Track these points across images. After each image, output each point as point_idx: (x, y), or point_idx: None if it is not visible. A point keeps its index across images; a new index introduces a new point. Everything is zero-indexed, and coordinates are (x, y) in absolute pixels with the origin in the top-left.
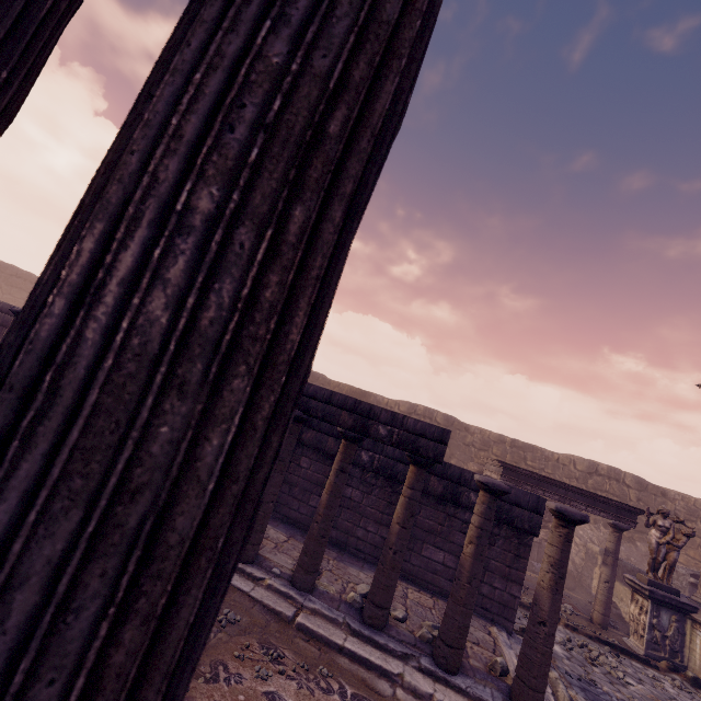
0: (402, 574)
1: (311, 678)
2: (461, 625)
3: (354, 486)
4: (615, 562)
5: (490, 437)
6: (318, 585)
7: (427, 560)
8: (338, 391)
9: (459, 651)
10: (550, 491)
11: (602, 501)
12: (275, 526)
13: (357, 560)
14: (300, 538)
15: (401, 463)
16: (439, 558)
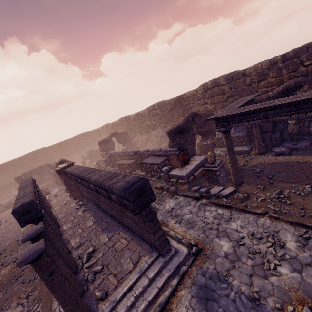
0: (128, 228)
1: (30, 305)
2: None
3: (102, 197)
4: None
5: (262, 68)
6: (72, 254)
7: (128, 223)
8: (171, 105)
9: None
10: (252, 119)
11: (304, 102)
12: (95, 217)
13: (114, 225)
14: (99, 221)
15: (96, 187)
16: (129, 222)
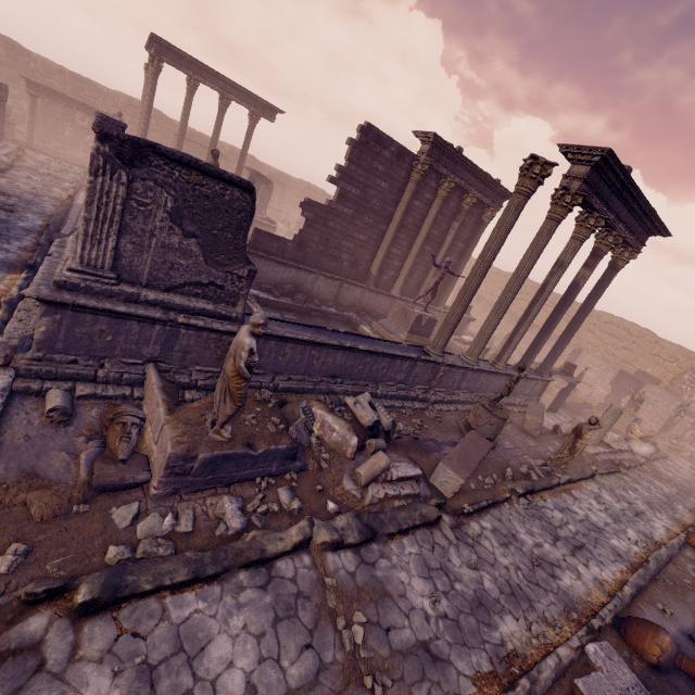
0: None
1: None
2: None
3: None
4: None
5: (51, 67)
6: None
7: None
8: None
9: None
10: (60, 100)
11: (90, 108)
12: None
13: None
14: None
15: None
16: None
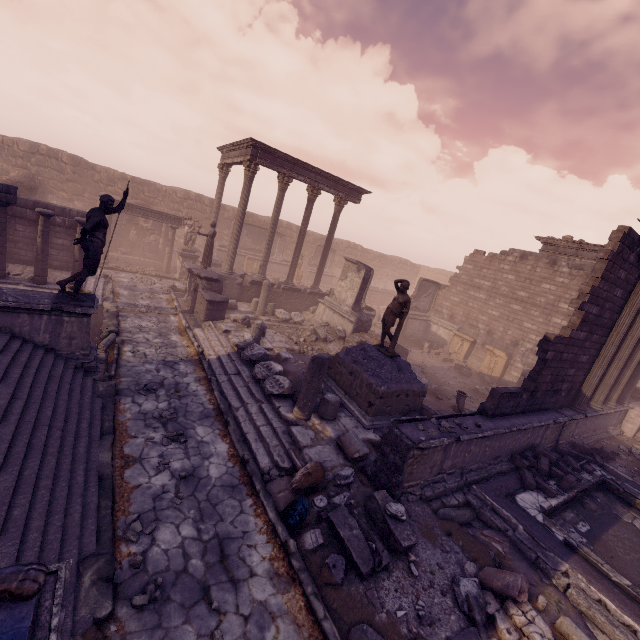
0: (24, 263)
1: None
2: (42, 269)
3: None
4: (172, 244)
5: (114, 176)
6: None
7: None
8: None
9: (44, 277)
10: (136, 212)
11: (165, 215)
12: None
13: None
14: None
15: None
16: None
